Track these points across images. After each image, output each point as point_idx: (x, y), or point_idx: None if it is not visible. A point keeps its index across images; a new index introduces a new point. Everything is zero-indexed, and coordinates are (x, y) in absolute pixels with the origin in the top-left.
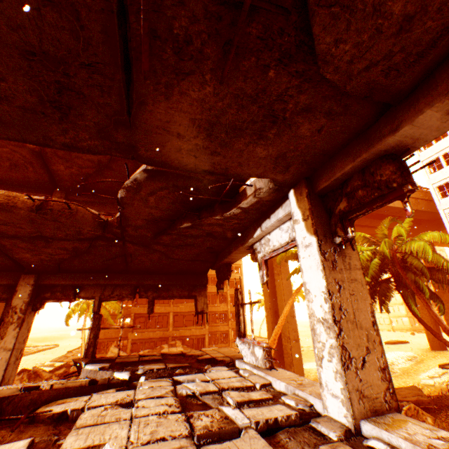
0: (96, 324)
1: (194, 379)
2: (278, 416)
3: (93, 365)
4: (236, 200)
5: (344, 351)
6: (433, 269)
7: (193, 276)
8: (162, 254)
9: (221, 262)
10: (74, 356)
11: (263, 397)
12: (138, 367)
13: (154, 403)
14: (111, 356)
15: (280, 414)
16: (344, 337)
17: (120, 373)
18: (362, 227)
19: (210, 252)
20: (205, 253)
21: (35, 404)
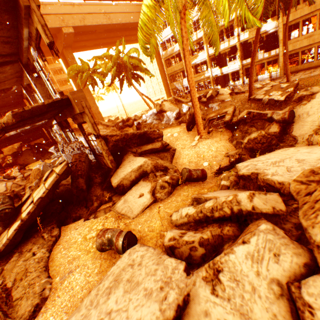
0: None
1: None
2: None
3: None
4: (12, 87)
5: None
6: (137, 67)
7: (20, 104)
8: (2, 101)
9: (25, 98)
10: None
11: None
12: None
13: None
14: None
15: None
16: None
17: None
18: (127, 37)
19: (18, 96)
20: (17, 97)
21: None
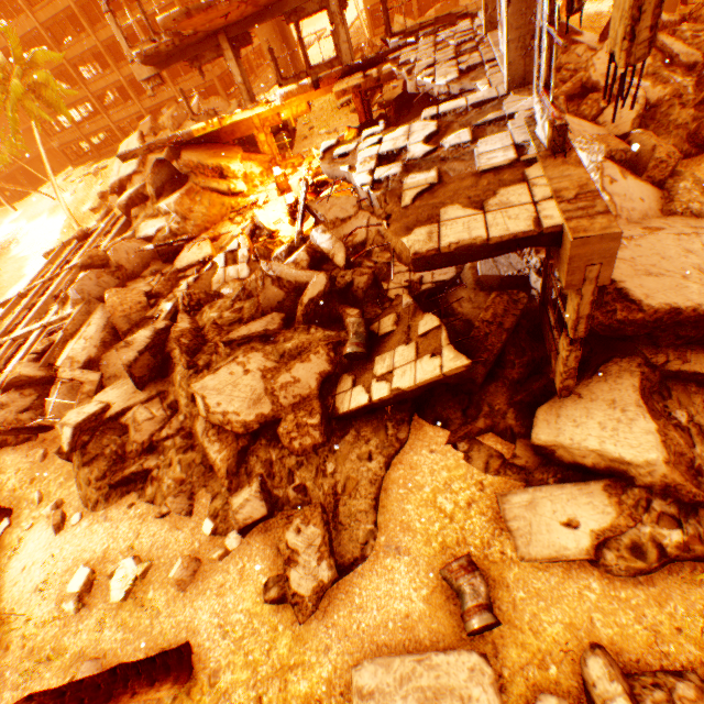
0: (384, 10)
1: (446, 33)
2: (466, 40)
3: (394, 40)
4: None
5: (486, 8)
6: None
7: None
8: None
9: None
10: (353, 41)
11: (469, 34)
12: (419, 34)
13: (425, 48)
14: (401, 31)
15: (467, 39)
16: (487, 1)
17: (410, 40)
18: None
19: None
20: None
21: (382, 60)
